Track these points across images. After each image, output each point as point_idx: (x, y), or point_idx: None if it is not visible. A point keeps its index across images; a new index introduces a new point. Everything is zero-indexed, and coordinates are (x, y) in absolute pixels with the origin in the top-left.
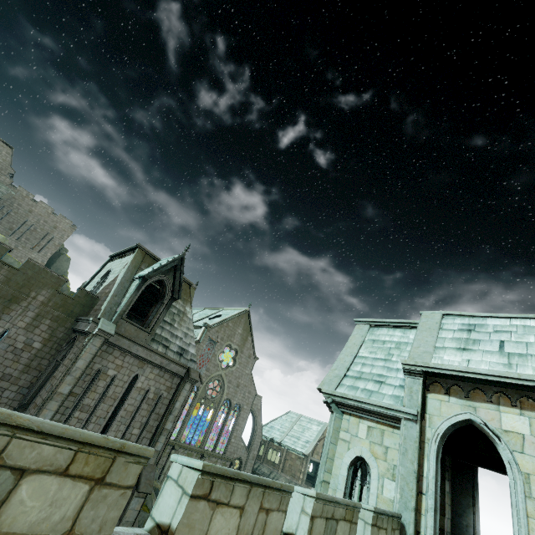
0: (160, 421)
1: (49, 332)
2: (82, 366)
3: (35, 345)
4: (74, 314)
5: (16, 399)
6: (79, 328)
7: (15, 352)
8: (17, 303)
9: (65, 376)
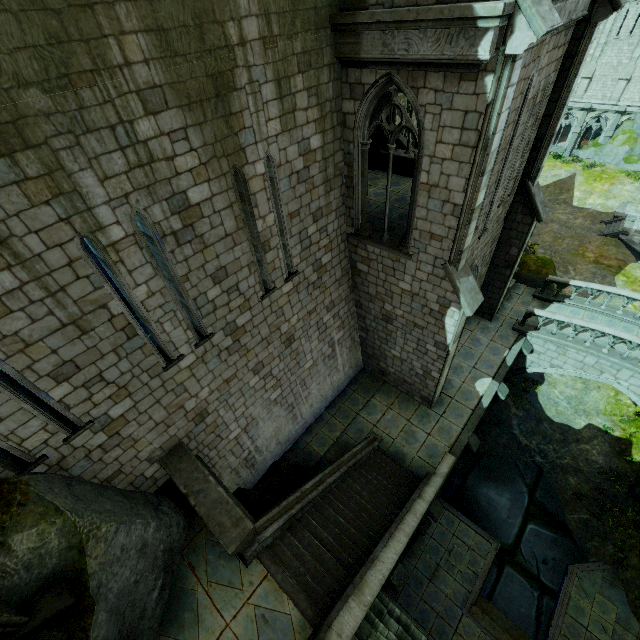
0: (543, 128)
1: (313, 102)
2: (495, 146)
3: (313, 145)
4: (322, 15)
5: (341, 225)
6: (418, 58)
7: (301, 179)
8: (232, 91)
9: (475, 181)
